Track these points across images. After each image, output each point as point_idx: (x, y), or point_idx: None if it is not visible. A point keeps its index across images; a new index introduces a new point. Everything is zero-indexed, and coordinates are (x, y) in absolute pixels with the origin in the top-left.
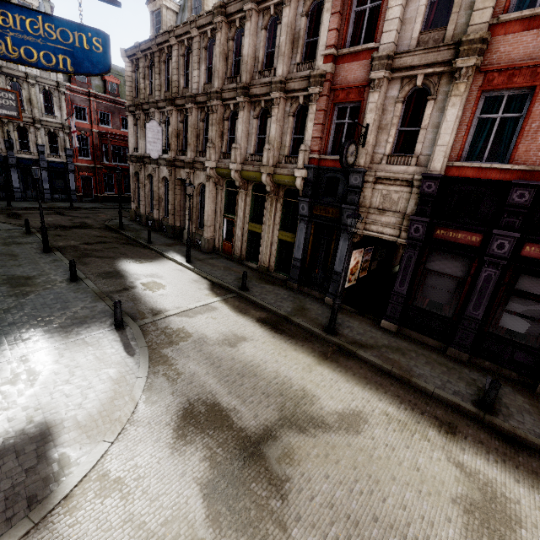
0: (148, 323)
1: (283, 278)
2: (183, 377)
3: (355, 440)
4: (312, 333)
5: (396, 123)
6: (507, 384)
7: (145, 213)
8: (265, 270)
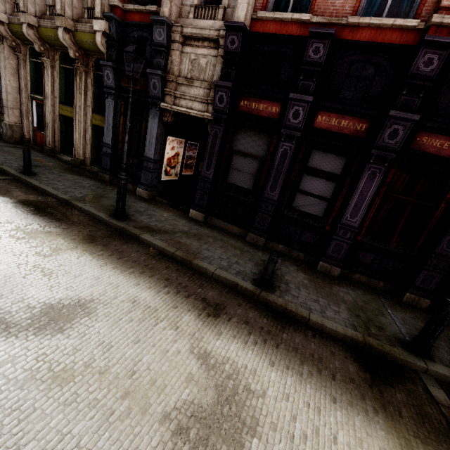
0: None
1: (98, 171)
2: None
3: (43, 344)
4: (95, 218)
5: None
6: (294, 264)
7: None
8: (79, 162)
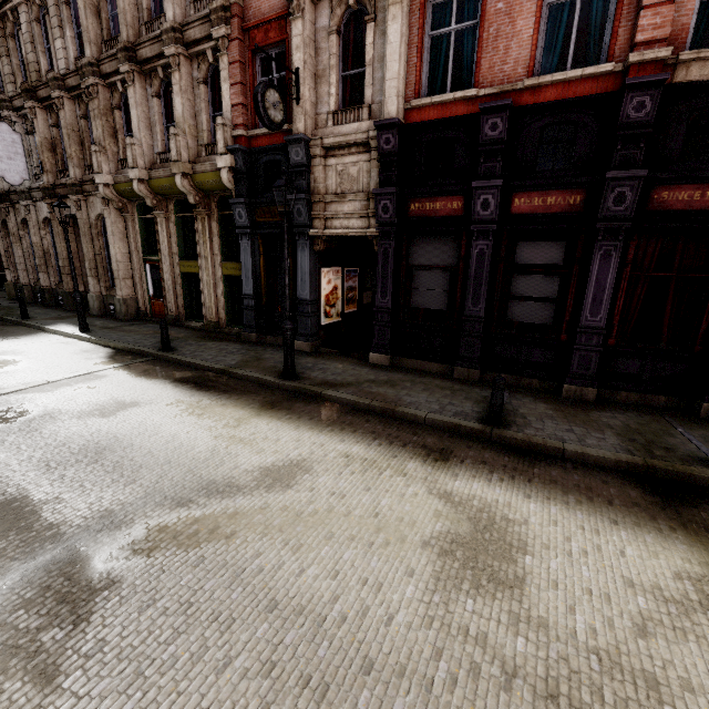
0: None
1: (239, 331)
2: None
3: (279, 498)
4: (262, 384)
5: (335, 65)
6: (528, 395)
7: (29, 284)
8: (213, 326)
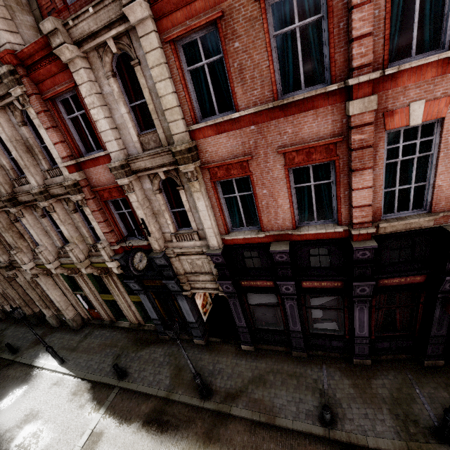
0: None
1: (154, 328)
2: None
3: None
4: (193, 405)
5: (165, 209)
6: (336, 368)
7: None
8: (137, 327)
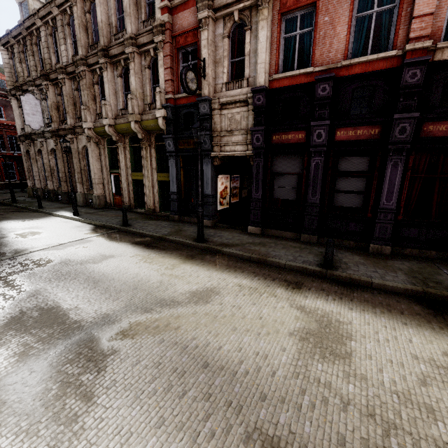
0: (6, 259)
1: (167, 214)
2: (25, 293)
3: (202, 308)
4: (184, 245)
5: (226, 55)
6: (347, 251)
7: (41, 187)
8: (151, 211)
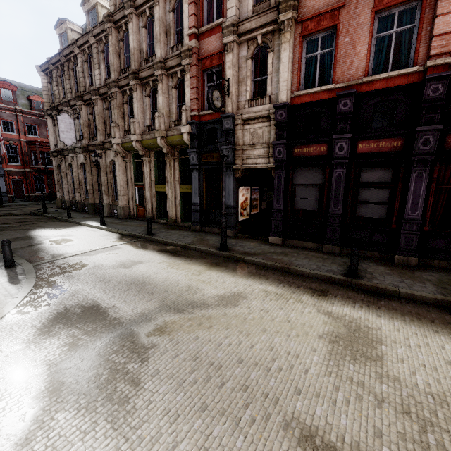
0: (45, 263)
1: (188, 225)
2: (66, 292)
3: (232, 311)
4: (208, 253)
5: (249, 75)
6: (372, 261)
7: (69, 199)
8: (173, 222)
